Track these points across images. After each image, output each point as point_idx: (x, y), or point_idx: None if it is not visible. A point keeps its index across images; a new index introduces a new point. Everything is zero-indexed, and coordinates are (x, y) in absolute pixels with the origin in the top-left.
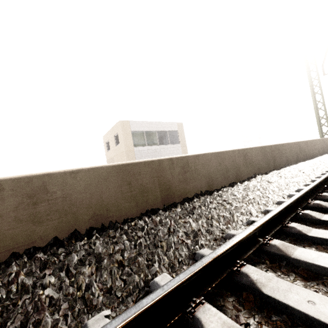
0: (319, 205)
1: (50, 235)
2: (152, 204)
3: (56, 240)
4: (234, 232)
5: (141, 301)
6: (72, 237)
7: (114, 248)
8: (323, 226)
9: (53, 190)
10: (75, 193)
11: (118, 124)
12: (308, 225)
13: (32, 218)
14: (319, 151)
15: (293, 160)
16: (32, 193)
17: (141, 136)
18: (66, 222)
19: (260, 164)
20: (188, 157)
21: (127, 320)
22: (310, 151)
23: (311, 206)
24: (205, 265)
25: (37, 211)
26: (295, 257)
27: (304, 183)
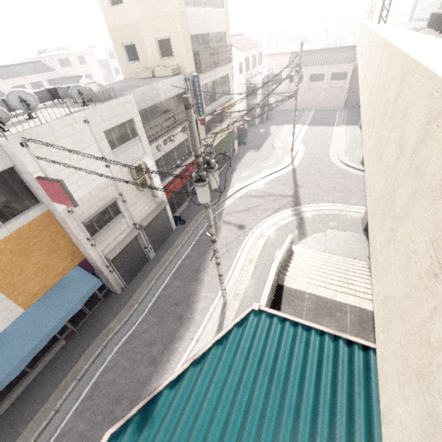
0: None
1: None
2: None
3: None
4: None
5: None
6: None
7: None
8: None
9: None
10: None
11: None
12: None
13: None
14: None
15: None
16: None
17: None
18: None
19: None
20: None
21: None
22: None
23: None
24: None
25: None
26: None
27: None
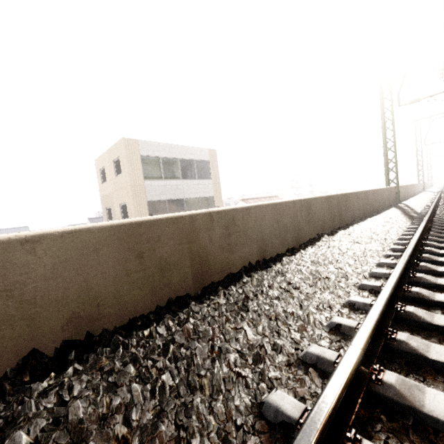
0: (420, 295)
1: None
2: (178, 287)
3: None
4: (318, 351)
5: None
6: (25, 364)
7: (110, 402)
8: (435, 333)
9: None
10: (32, 281)
11: (120, 144)
12: (414, 331)
13: None
14: (385, 203)
15: (360, 214)
16: None
17: (155, 164)
18: (12, 337)
19: (324, 221)
20: (235, 211)
21: None
22: (377, 203)
23: (408, 295)
24: None
25: None
26: (430, 412)
27: (383, 253)
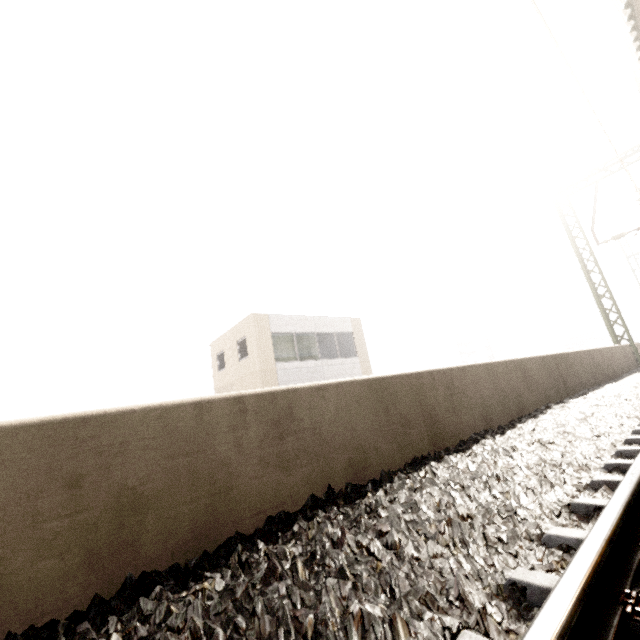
0: None
1: (301, 493)
2: (418, 448)
3: (315, 500)
4: (604, 478)
5: (592, 532)
6: (328, 498)
7: (439, 501)
8: None
9: (299, 416)
10: (324, 423)
11: (248, 321)
12: None
13: (279, 460)
14: (622, 367)
15: (590, 381)
16: (277, 420)
17: (288, 341)
18: (318, 471)
19: (545, 387)
20: (452, 371)
21: (602, 546)
22: (609, 367)
23: None
24: (629, 499)
25: (284, 449)
26: None
27: None
